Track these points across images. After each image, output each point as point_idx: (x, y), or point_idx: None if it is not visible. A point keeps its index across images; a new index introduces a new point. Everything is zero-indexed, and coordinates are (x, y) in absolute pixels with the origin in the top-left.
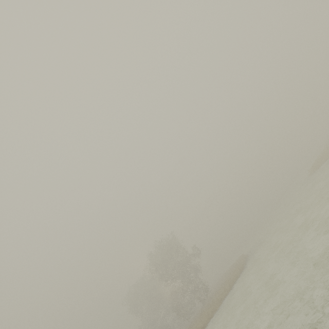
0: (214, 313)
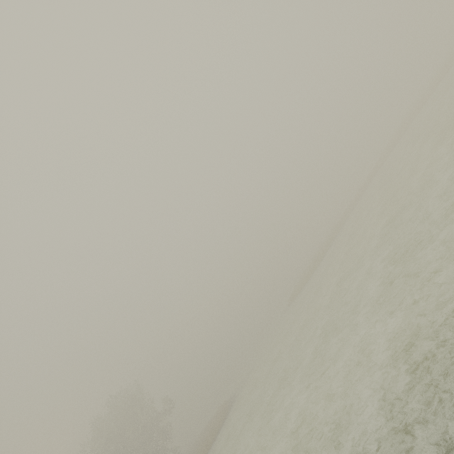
0: None
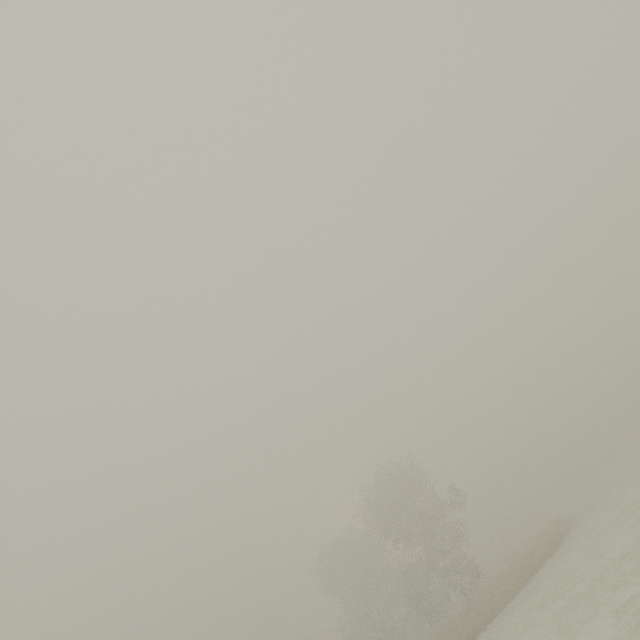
0: (496, 614)
